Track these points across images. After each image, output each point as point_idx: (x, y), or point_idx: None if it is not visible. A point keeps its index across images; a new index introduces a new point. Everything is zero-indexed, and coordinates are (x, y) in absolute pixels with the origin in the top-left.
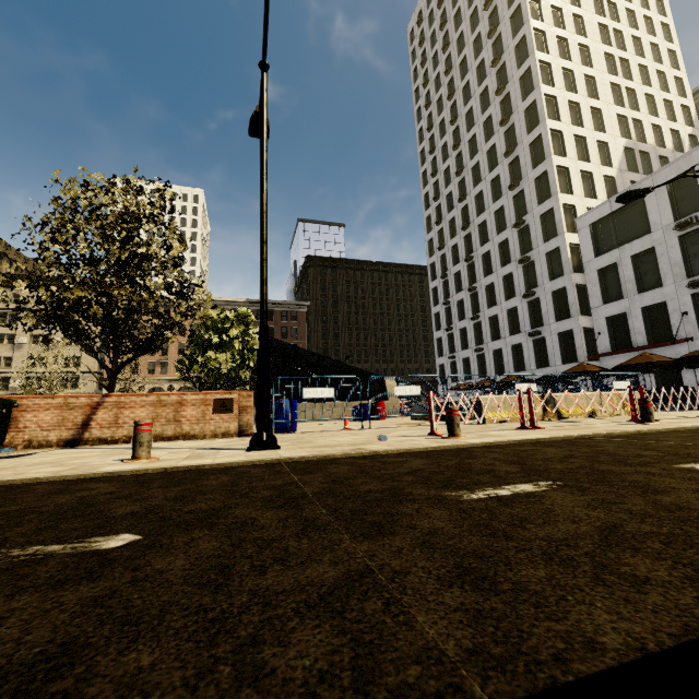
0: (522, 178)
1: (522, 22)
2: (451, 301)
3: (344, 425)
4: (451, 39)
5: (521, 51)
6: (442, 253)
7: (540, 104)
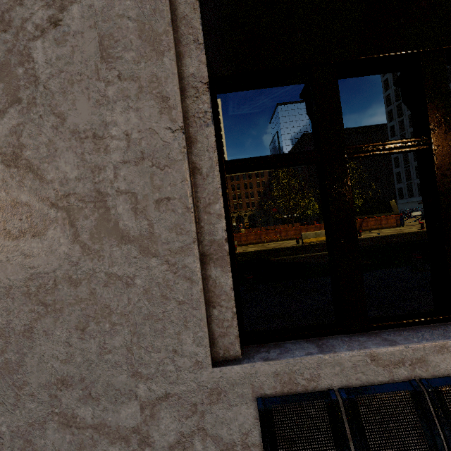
0: None
1: None
2: None
3: (419, 222)
4: None
5: None
6: (400, 120)
7: None
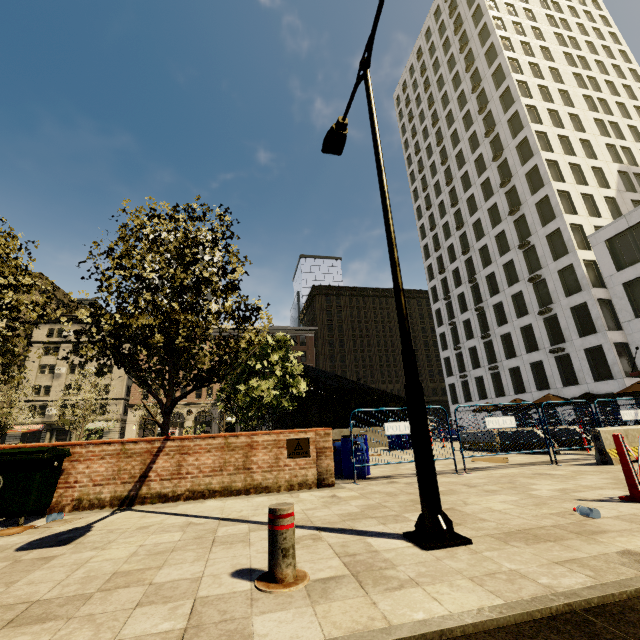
0: (521, 204)
1: (504, 77)
2: (456, 322)
3: None
4: (435, 99)
5: (506, 100)
6: (443, 277)
7: (531, 139)
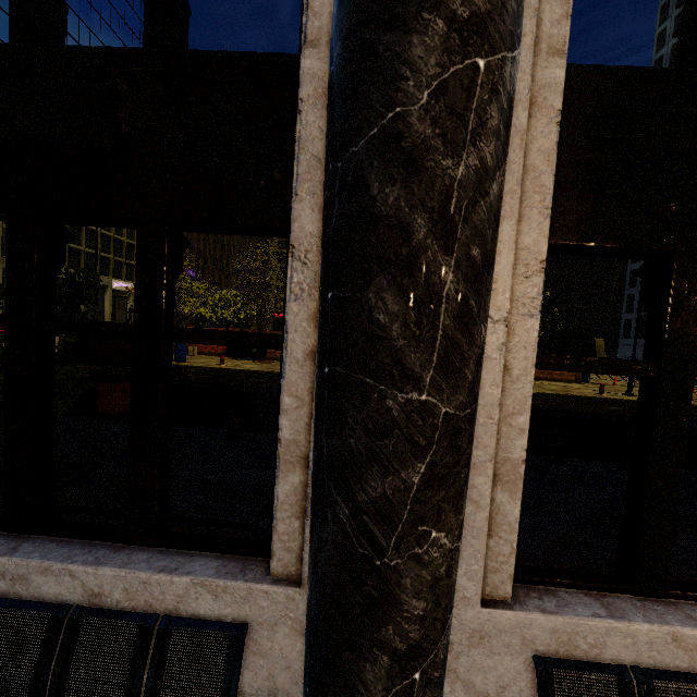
0: None
1: None
2: None
3: (614, 382)
4: None
5: None
6: None
7: None
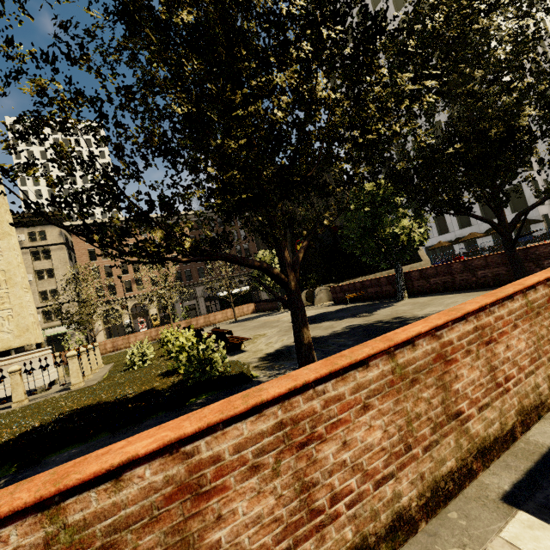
0: None
1: None
2: None
3: None
4: None
5: None
6: None
7: None
